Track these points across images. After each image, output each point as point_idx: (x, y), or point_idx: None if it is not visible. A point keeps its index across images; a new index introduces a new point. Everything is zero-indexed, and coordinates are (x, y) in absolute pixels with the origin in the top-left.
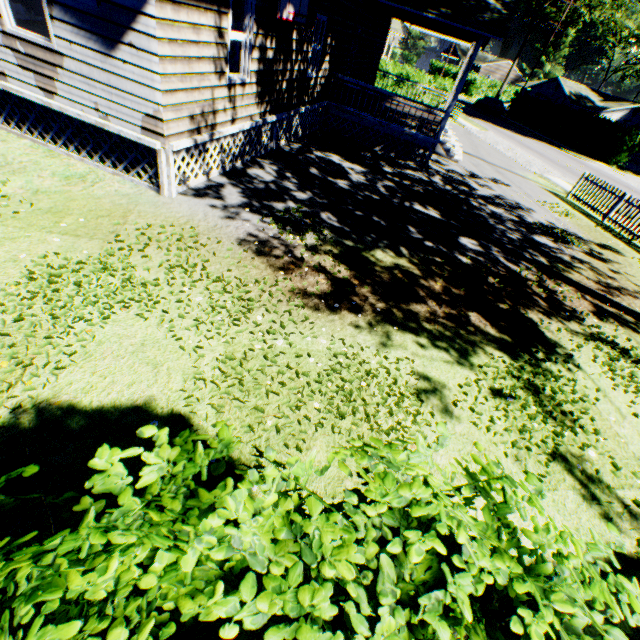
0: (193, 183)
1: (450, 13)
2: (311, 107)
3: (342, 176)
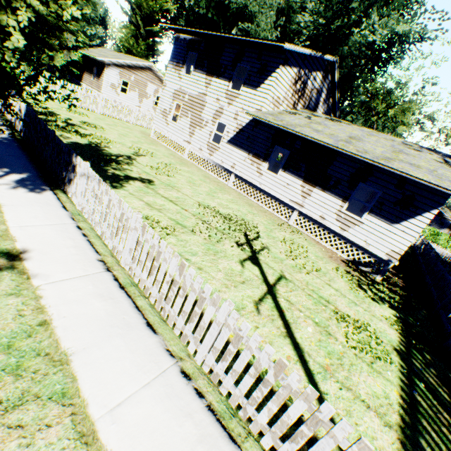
0: None
1: None
2: None
3: None
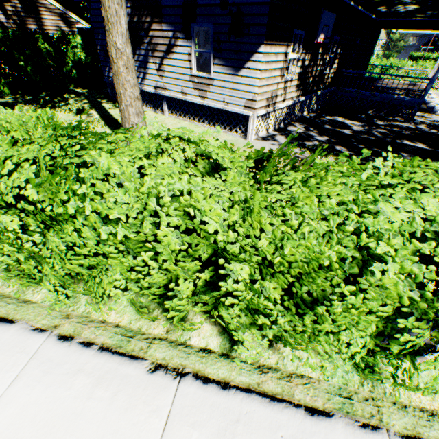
0: (260, 134)
1: (435, 13)
2: (323, 91)
3: (346, 128)
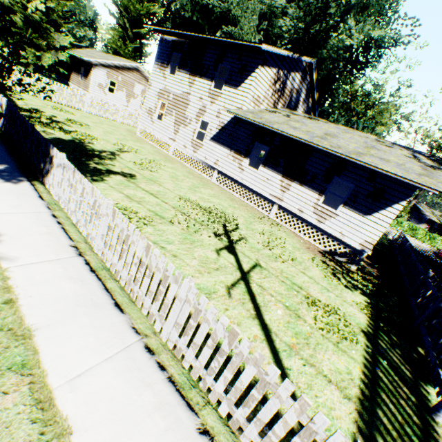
0: None
1: None
2: None
3: None
